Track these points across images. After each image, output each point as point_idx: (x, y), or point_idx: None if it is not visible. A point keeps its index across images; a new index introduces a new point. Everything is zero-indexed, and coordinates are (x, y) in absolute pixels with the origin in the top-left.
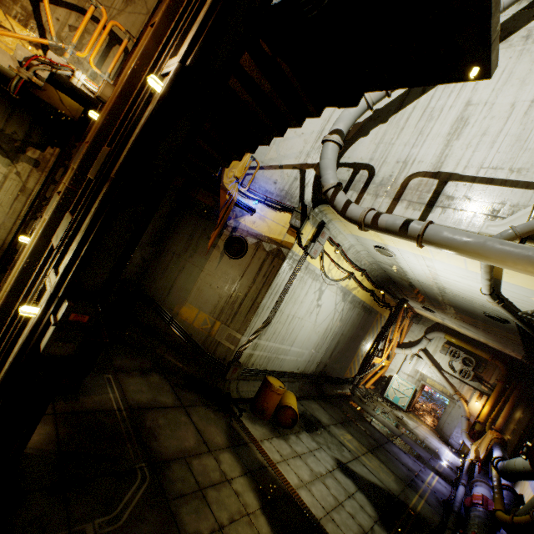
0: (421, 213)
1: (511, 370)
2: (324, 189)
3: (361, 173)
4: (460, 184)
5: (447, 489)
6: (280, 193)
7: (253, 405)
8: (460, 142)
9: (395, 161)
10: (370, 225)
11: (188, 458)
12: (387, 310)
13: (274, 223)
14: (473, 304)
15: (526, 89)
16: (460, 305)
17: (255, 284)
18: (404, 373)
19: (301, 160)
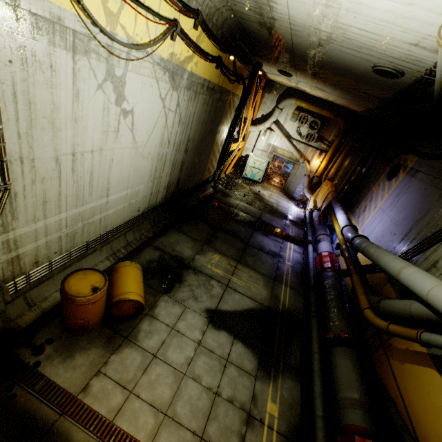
0: None
1: (348, 124)
2: None
3: None
4: None
5: (301, 253)
6: None
7: (63, 325)
8: None
9: None
10: None
11: None
12: (240, 86)
13: None
14: (368, 53)
15: None
16: (338, 60)
17: None
18: (258, 150)
19: None
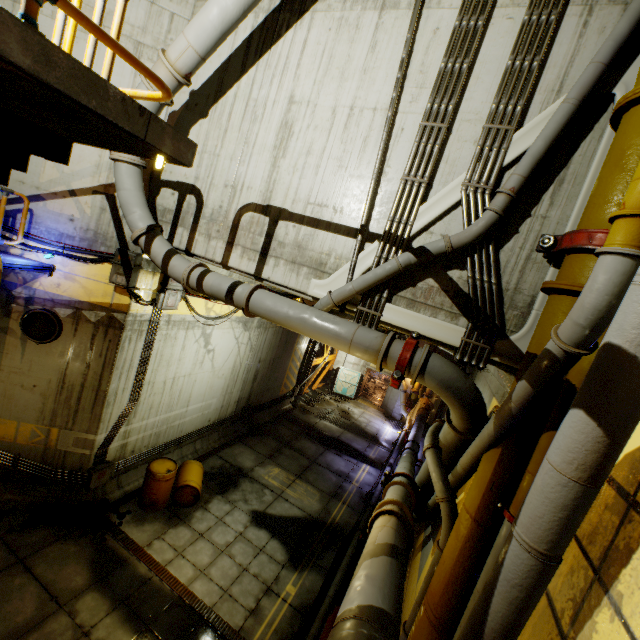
0: (257, 264)
1: None
2: (132, 238)
3: (189, 201)
4: (290, 226)
5: (375, 476)
6: (86, 234)
7: (140, 501)
8: (286, 161)
9: (224, 184)
10: (197, 290)
11: (19, 639)
12: None
13: (92, 281)
14: None
15: (345, 88)
16: None
17: (92, 369)
18: (349, 363)
19: (103, 179)
